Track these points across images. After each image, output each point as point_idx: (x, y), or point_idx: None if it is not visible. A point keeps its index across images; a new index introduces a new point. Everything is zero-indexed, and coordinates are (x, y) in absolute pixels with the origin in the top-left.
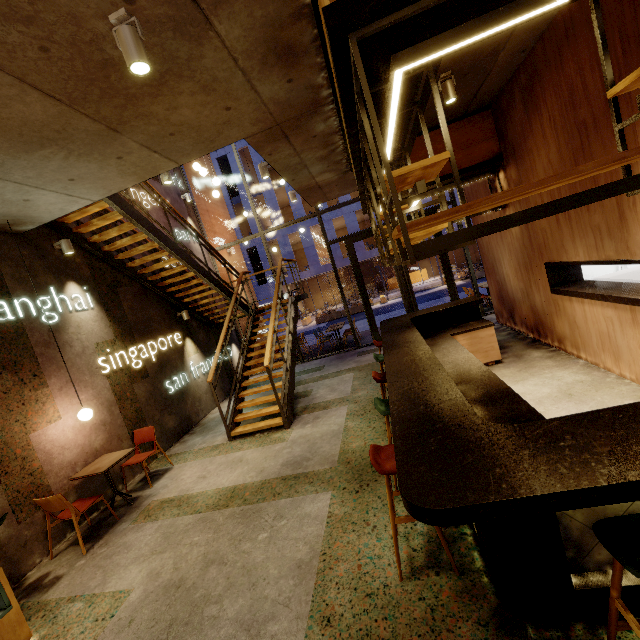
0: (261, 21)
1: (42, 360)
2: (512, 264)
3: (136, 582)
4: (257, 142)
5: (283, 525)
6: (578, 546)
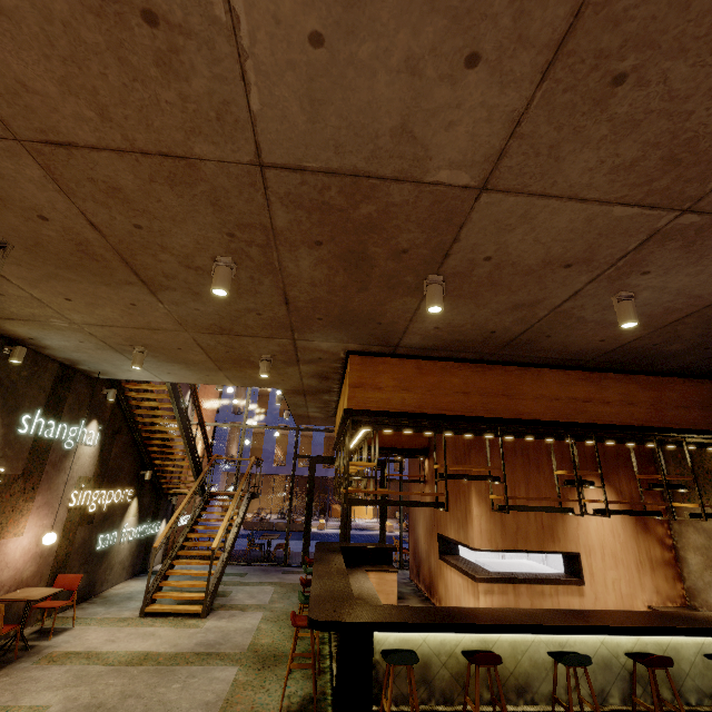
0: (320, 370)
1: (44, 477)
2: (424, 527)
3: (54, 701)
4: (287, 391)
5: (195, 681)
6: (381, 686)
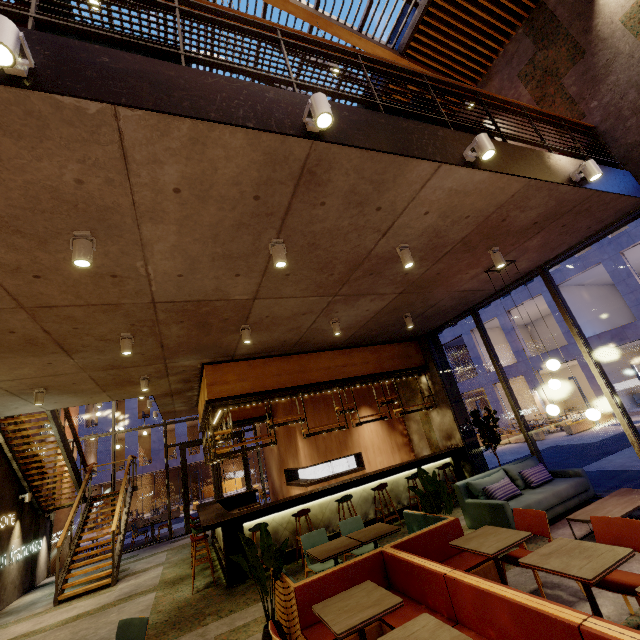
0: (184, 377)
1: None
2: (276, 470)
3: None
4: (158, 396)
5: (127, 608)
6: None
